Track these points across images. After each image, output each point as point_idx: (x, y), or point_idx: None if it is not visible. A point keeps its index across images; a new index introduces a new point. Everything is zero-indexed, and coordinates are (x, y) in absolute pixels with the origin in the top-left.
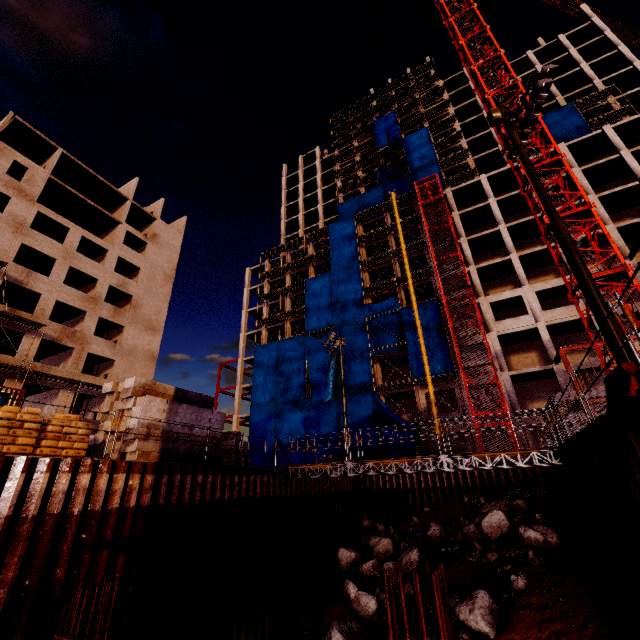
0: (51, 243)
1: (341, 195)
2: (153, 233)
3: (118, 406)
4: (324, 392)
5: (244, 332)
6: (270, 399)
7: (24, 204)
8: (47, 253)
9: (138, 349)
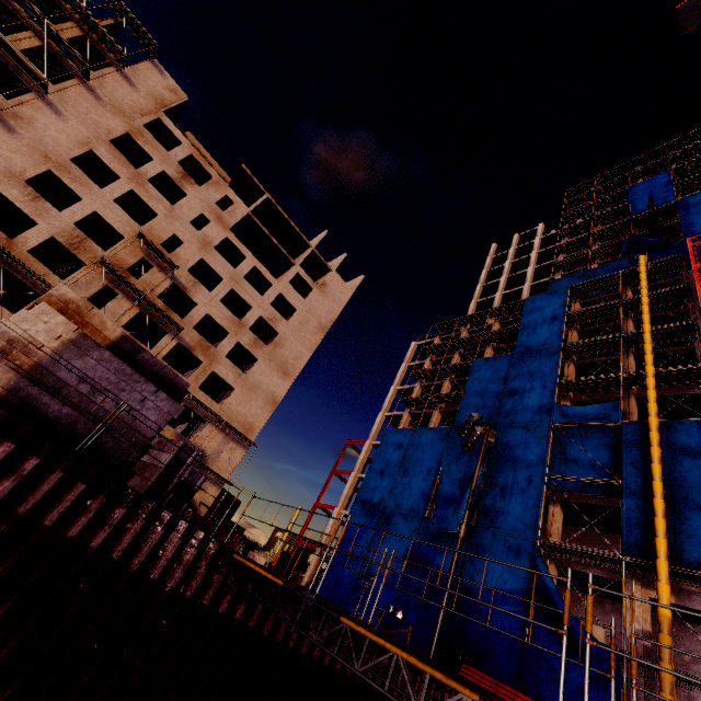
0: (225, 264)
1: (560, 273)
2: (323, 282)
3: None
4: (451, 516)
5: (384, 411)
6: (379, 500)
7: (218, 229)
8: (218, 272)
9: (262, 387)
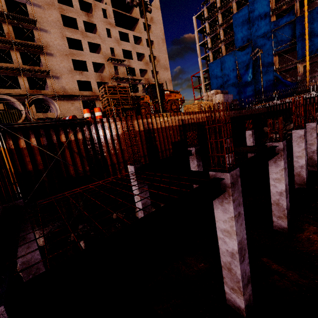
0: (127, 44)
1: None
2: (150, 17)
3: (210, 98)
4: (247, 78)
5: (199, 57)
6: (220, 86)
7: (114, 30)
8: (128, 50)
9: (165, 79)
